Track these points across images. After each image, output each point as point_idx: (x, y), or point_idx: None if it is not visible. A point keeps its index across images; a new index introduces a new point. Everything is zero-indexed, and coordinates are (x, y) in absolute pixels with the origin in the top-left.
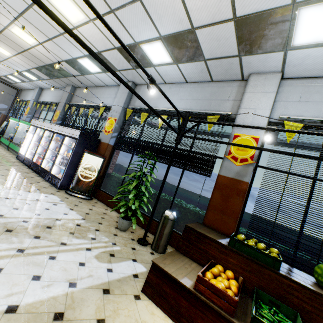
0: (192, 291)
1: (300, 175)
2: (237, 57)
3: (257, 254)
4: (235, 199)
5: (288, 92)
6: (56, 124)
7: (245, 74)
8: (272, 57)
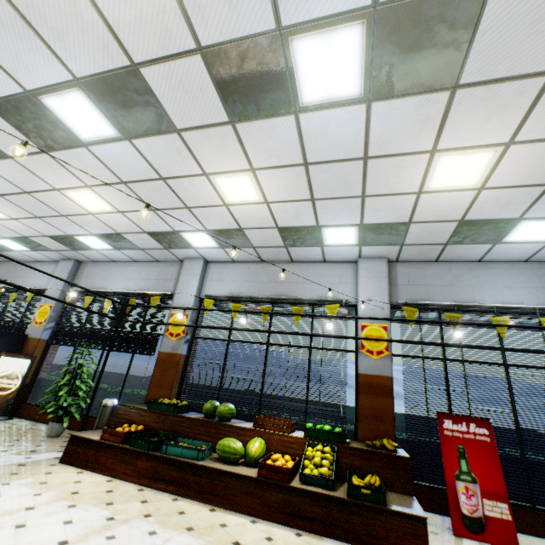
0: (97, 441)
1: (215, 340)
2: (166, 249)
3: (166, 407)
4: (171, 371)
5: (212, 273)
6: None
7: (181, 258)
8: (190, 251)
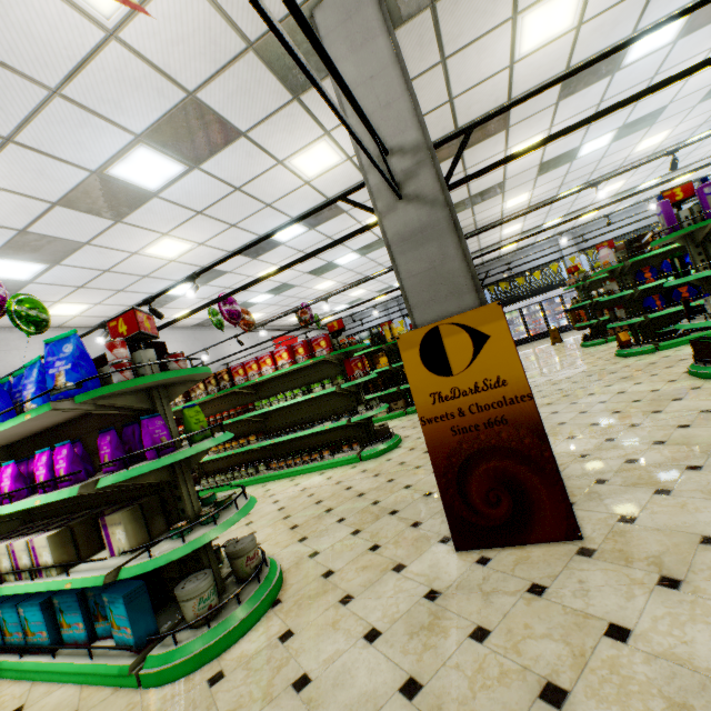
0: None
1: None
2: None
3: None
4: None
5: None
6: (536, 297)
7: None
8: None
